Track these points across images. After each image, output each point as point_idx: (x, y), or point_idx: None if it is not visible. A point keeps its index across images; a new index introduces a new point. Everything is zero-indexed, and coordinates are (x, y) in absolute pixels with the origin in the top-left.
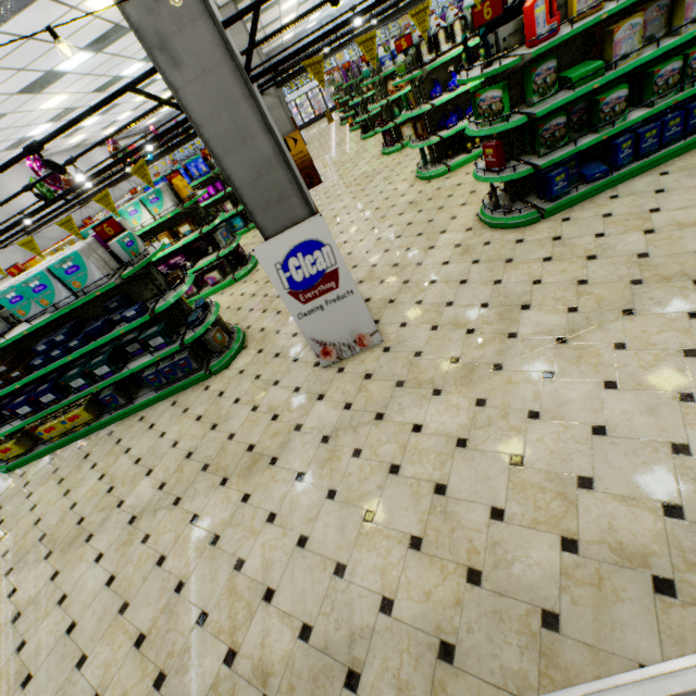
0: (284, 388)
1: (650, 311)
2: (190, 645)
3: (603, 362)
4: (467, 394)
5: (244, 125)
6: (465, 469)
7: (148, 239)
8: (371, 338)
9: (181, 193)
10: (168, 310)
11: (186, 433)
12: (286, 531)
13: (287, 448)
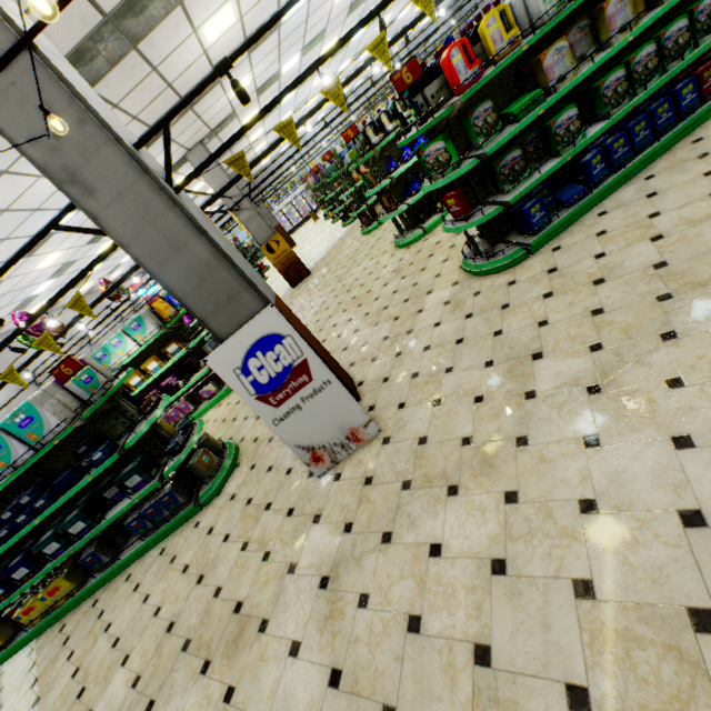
0: (276, 512)
1: (698, 329)
2: None
3: (659, 410)
4: (490, 487)
5: (173, 234)
6: (512, 612)
7: (138, 366)
8: (366, 430)
9: (162, 314)
10: (145, 441)
11: (170, 593)
12: None
13: (279, 603)
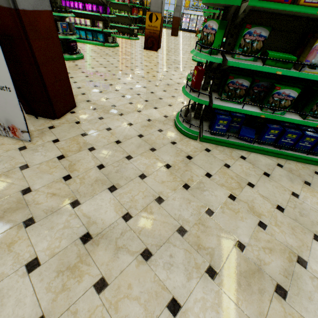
0: None
1: (157, 269)
2: None
3: (71, 291)
4: None
5: None
6: None
7: None
8: (22, 134)
9: None
10: None
11: None
12: None
13: None
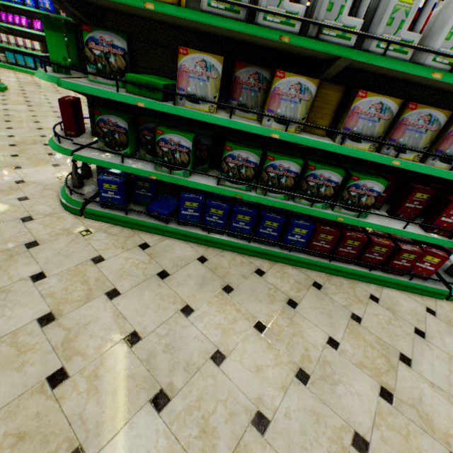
0: None
1: None
2: None
3: None
4: None
5: None
6: None
7: None
8: None
9: None
10: None
11: None
12: None
13: None
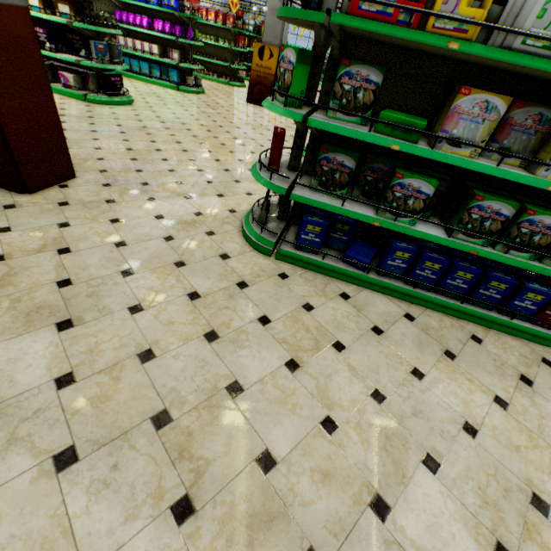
0: None
1: (73, 490)
2: None
3: None
4: None
5: None
6: None
7: None
8: None
9: None
10: None
11: None
12: None
13: None
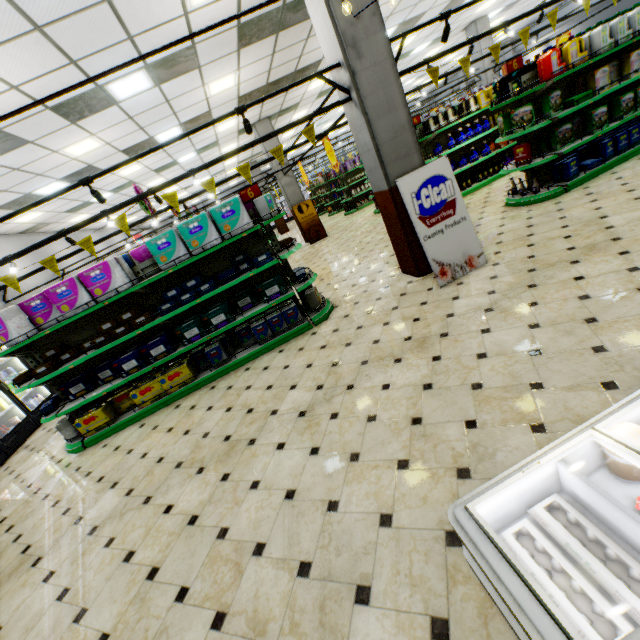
0: (408, 307)
1: None
2: (476, 441)
3: None
4: (604, 254)
5: (392, 100)
6: None
7: None
8: (478, 260)
9: None
10: (275, 271)
11: (316, 357)
12: (509, 355)
13: (451, 326)
